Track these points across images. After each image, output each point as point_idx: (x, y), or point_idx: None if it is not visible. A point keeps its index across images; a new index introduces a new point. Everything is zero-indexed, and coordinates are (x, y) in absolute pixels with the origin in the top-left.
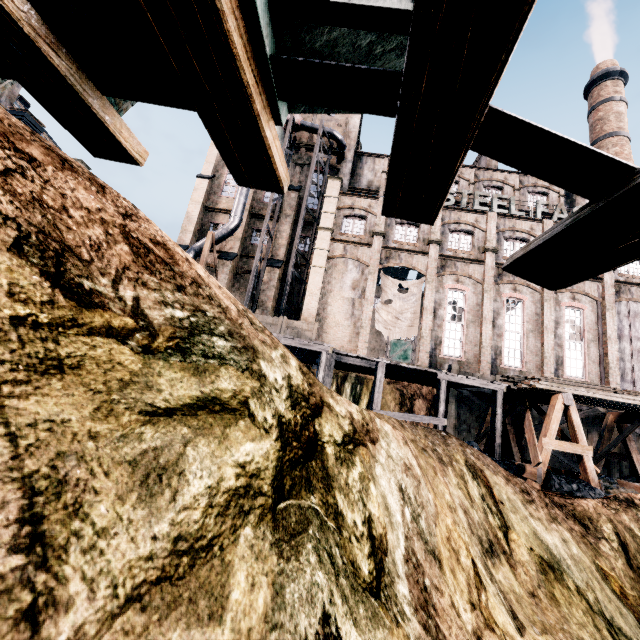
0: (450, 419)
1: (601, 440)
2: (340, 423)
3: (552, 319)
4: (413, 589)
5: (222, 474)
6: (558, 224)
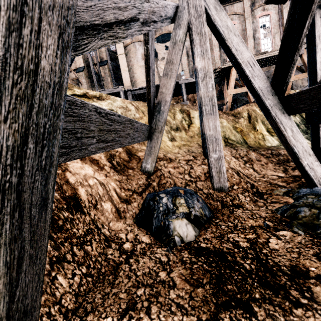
0: None
1: None
2: (74, 92)
3: (251, 29)
4: None
5: None
6: None
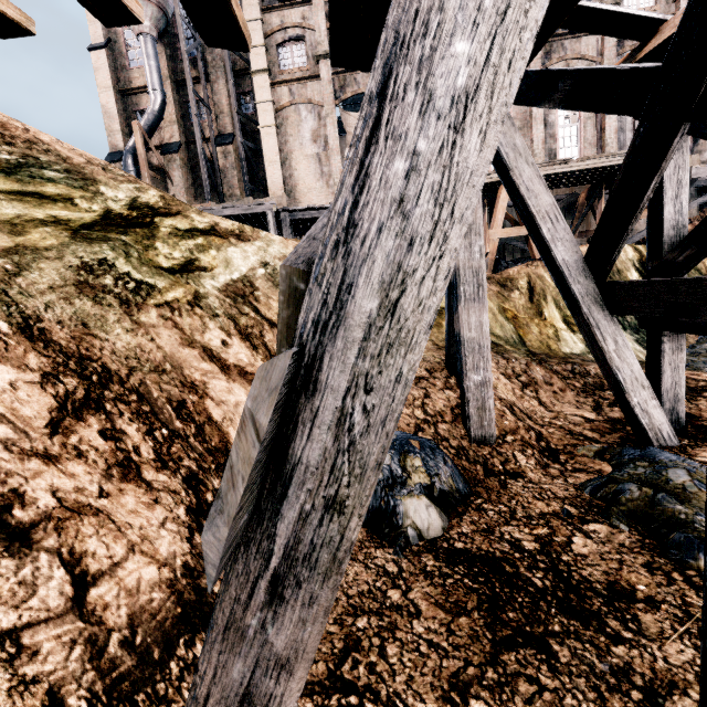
0: None
1: (573, 223)
2: (193, 223)
3: None
4: (231, 288)
5: (32, 213)
6: None
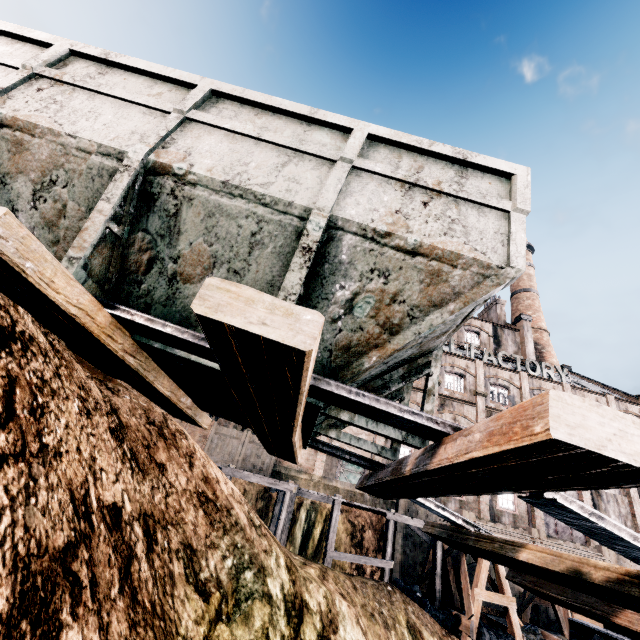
0: (397, 553)
1: None
2: (314, 621)
3: None
4: None
5: None
6: (446, 527)
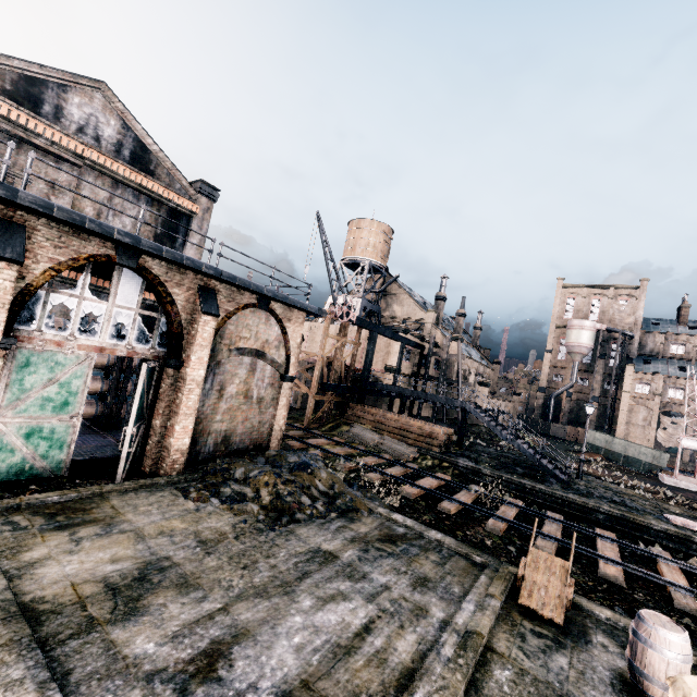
0: None
1: None
2: None
3: None
4: None
5: None
6: None
